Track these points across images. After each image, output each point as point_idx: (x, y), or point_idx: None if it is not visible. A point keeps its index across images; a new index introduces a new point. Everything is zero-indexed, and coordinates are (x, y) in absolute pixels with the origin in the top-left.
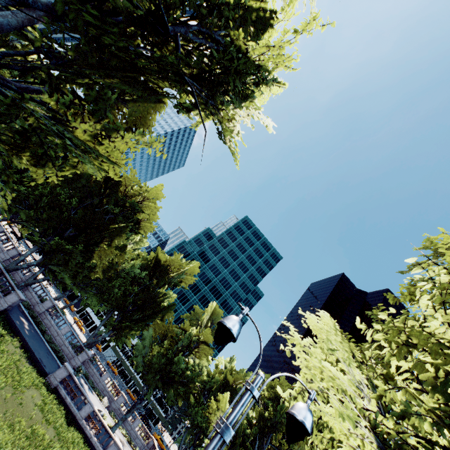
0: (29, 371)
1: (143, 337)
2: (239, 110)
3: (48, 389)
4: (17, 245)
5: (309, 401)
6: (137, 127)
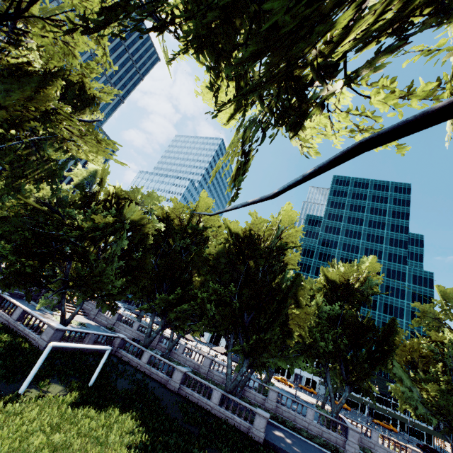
0: None
1: (397, 378)
2: None
3: None
4: (190, 344)
5: None
6: None
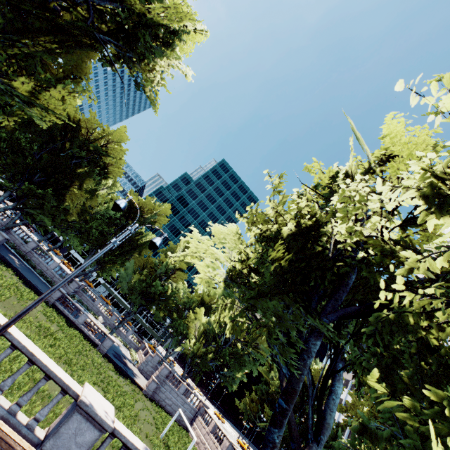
0: (28, 291)
1: (125, 268)
2: (160, 60)
3: (48, 305)
4: None
5: (162, 237)
6: (74, 75)
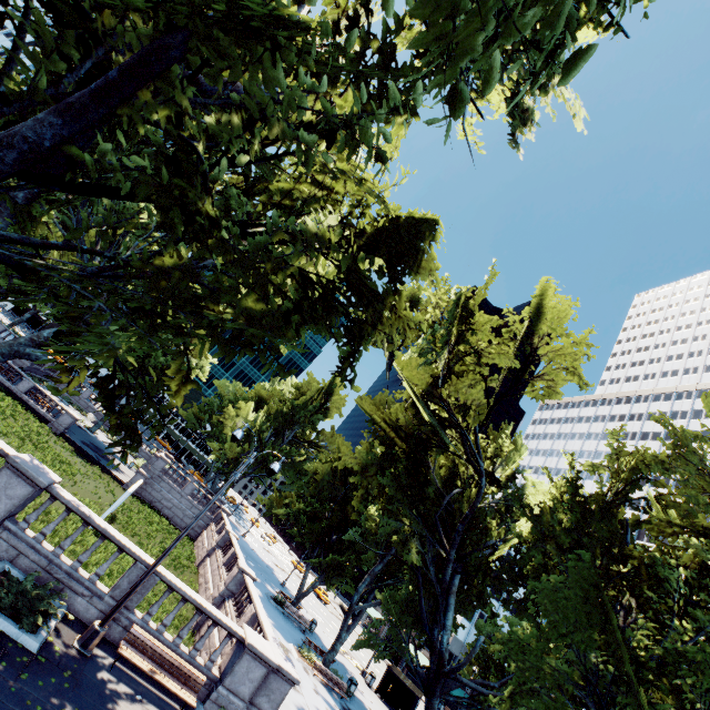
0: None
1: None
2: None
3: None
4: None
5: None
6: None
